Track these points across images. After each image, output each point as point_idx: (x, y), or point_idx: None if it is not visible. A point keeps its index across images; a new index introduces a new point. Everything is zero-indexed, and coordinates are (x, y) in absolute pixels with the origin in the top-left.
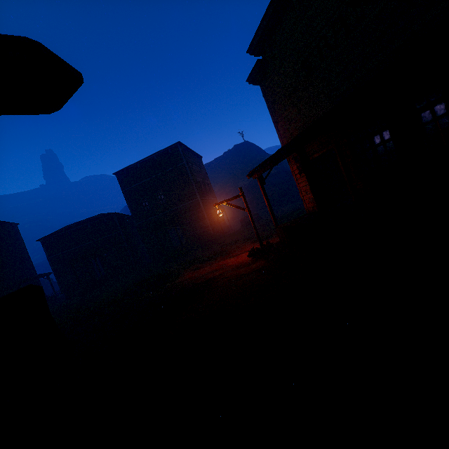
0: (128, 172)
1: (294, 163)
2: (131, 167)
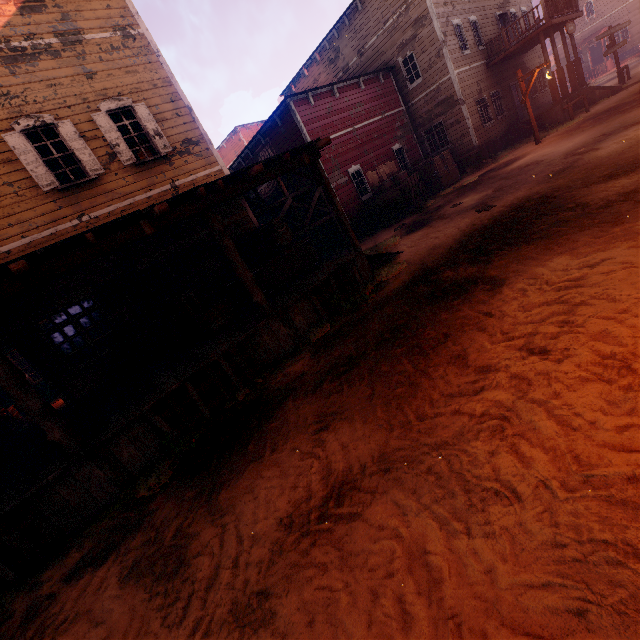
0: None
1: None
2: None
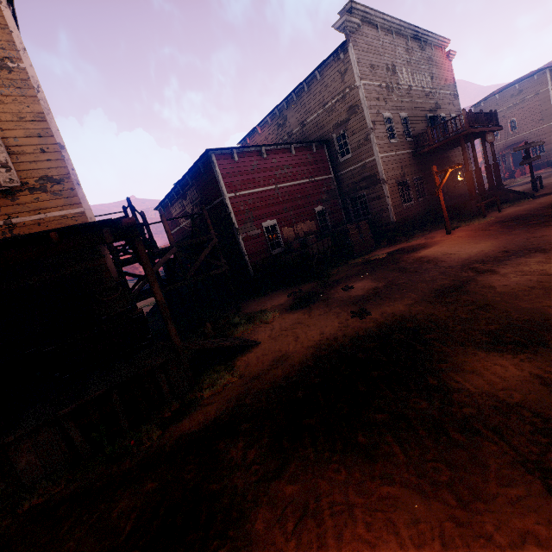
0: (485, 104)
1: None
2: (489, 99)
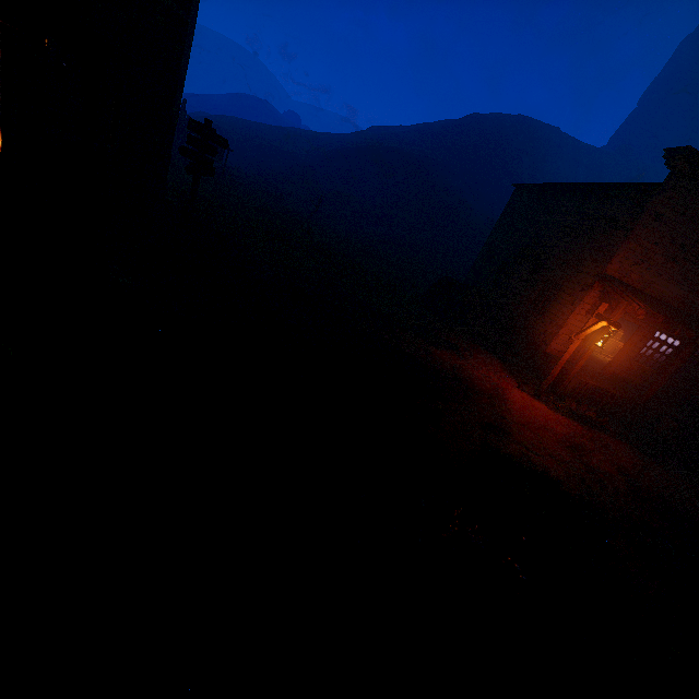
0: None
1: (595, 297)
2: None
